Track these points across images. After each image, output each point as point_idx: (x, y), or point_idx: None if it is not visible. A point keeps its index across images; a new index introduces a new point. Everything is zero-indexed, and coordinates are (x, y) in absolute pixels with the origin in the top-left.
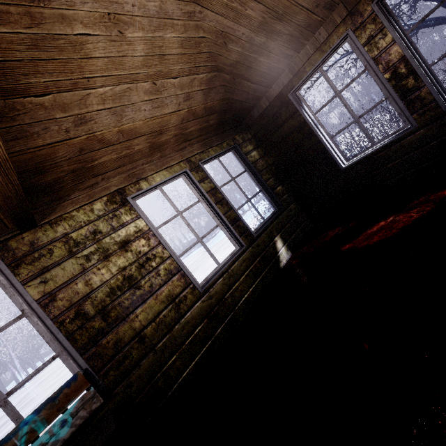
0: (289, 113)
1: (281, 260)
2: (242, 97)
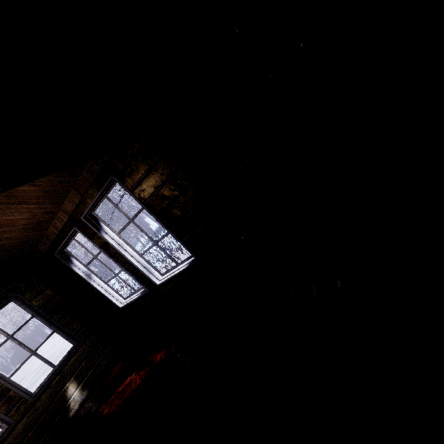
0: (63, 266)
1: (71, 408)
2: (7, 257)
